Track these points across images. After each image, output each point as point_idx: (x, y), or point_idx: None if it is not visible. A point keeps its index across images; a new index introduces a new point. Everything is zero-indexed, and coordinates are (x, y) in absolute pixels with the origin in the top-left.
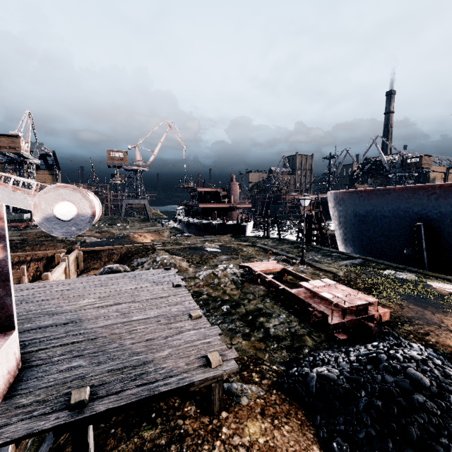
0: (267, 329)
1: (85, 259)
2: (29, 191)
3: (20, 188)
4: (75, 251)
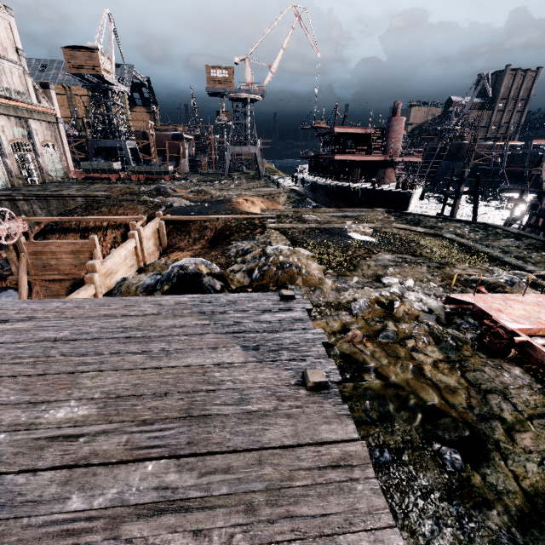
0: None
1: (169, 232)
2: None
3: None
4: (155, 221)
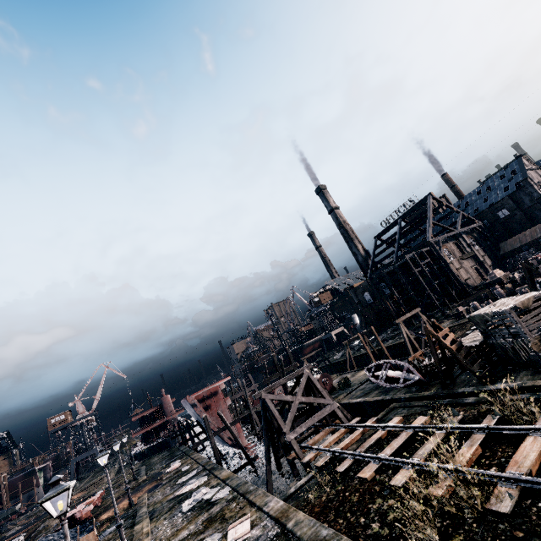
0: None
1: None
2: None
3: None
4: None
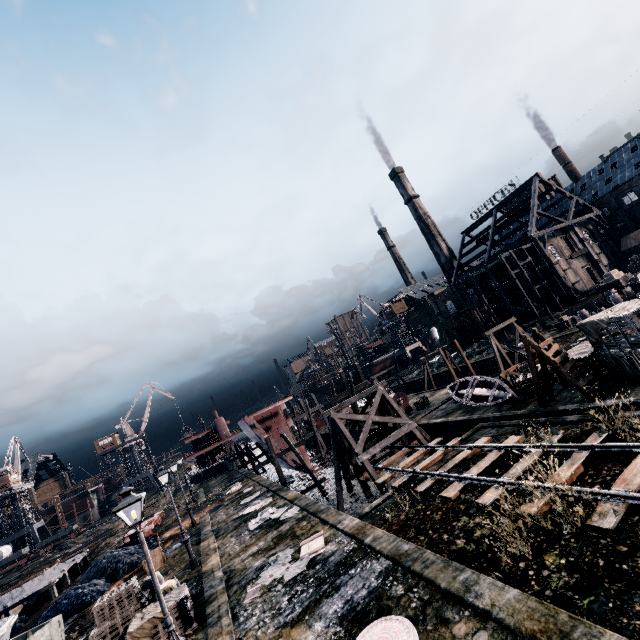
0: None
1: None
2: None
3: None
4: (54, 565)
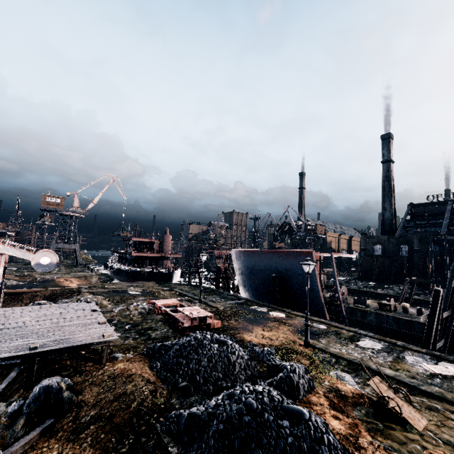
0: (150, 335)
1: (4, 301)
2: (22, 250)
3: (18, 249)
4: None
